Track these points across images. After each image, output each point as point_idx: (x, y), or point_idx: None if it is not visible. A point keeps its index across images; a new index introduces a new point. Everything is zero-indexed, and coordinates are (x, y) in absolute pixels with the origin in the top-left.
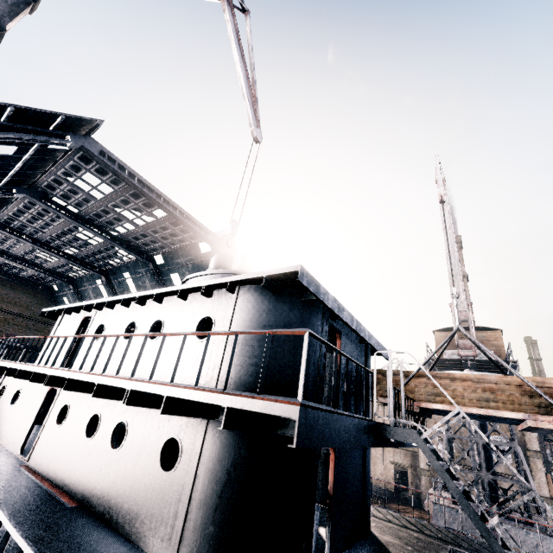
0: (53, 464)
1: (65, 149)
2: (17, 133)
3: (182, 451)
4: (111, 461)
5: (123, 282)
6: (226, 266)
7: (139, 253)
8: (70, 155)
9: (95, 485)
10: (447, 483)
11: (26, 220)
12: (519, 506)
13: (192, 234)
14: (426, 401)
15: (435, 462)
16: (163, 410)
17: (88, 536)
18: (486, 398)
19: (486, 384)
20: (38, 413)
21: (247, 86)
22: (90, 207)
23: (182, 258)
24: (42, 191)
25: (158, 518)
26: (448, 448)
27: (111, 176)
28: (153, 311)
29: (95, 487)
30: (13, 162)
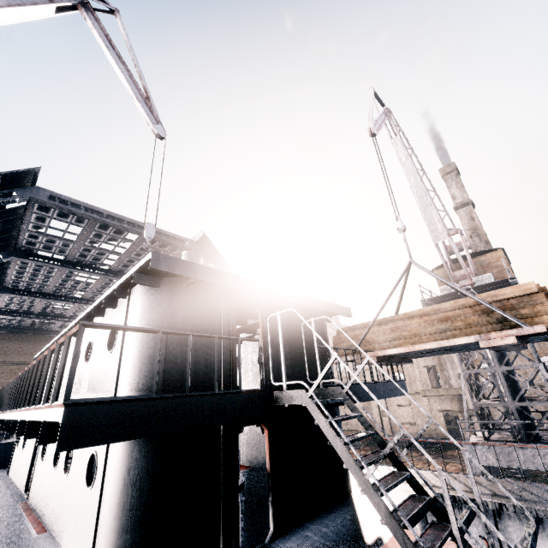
0: (38, 497)
1: (23, 205)
2: None
3: (97, 465)
4: (64, 486)
5: None
6: None
7: None
8: (29, 209)
9: (56, 511)
10: (330, 439)
11: (28, 279)
12: (391, 449)
13: (171, 246)
14: (386, 348)
15: (320, 419)
16: (27, 435)
17: None
18: (443, 329)
19: (442, 313)
20: (34, 453)
21: (134, 86)
22: (72, 251)
23: None
24: (26, 249)
25: (84, 534)
26: (470, 385)
27: (73, 216)
28: (88, 334)
29: (56, 513)
30: None
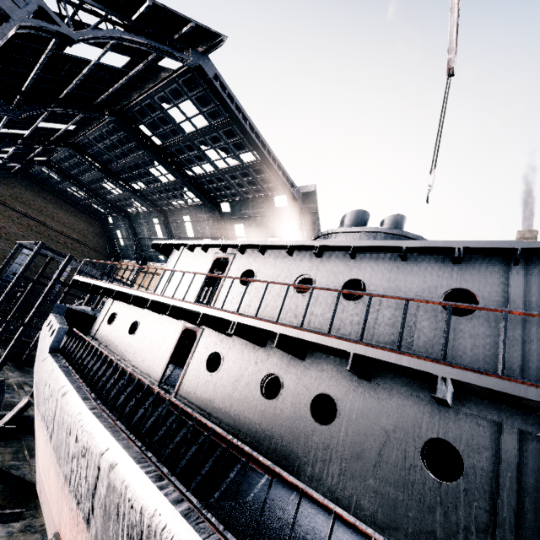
0: (214, 416)
1: (171, 69)
2: (145, 37)
3: (468, 462)
4: (318, 438)
5: (181, 225)
6: (364, 225)
7: (207, 198)
8: (176, 76)
9: (297, 460)
10: None
11: (104, 147)
12: None
13: (272, 185)
14: None
15: None
16: None
17: (345, 539)
18: None
19: None
20: (173, 352)
21: None
22: (175, 141)
23: (252, 210)
24: (131, 116)
25: None
26: None
27: (211, 107)
28: (340, 266)
29: (298, 464)
30: (117, 78)
